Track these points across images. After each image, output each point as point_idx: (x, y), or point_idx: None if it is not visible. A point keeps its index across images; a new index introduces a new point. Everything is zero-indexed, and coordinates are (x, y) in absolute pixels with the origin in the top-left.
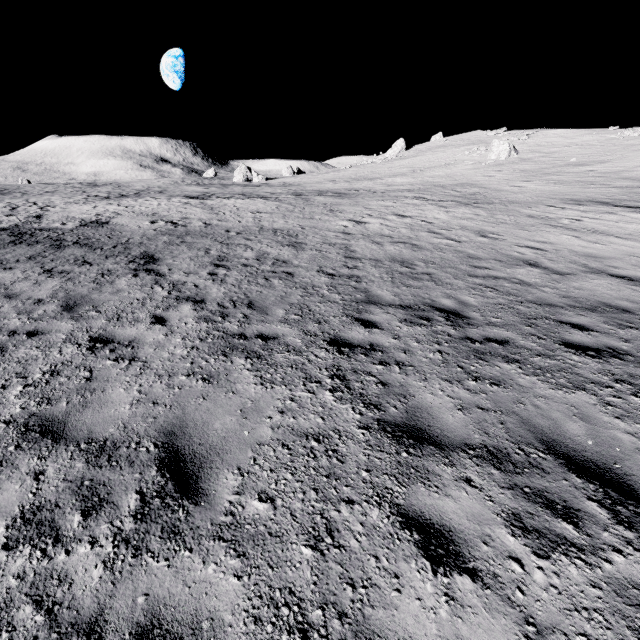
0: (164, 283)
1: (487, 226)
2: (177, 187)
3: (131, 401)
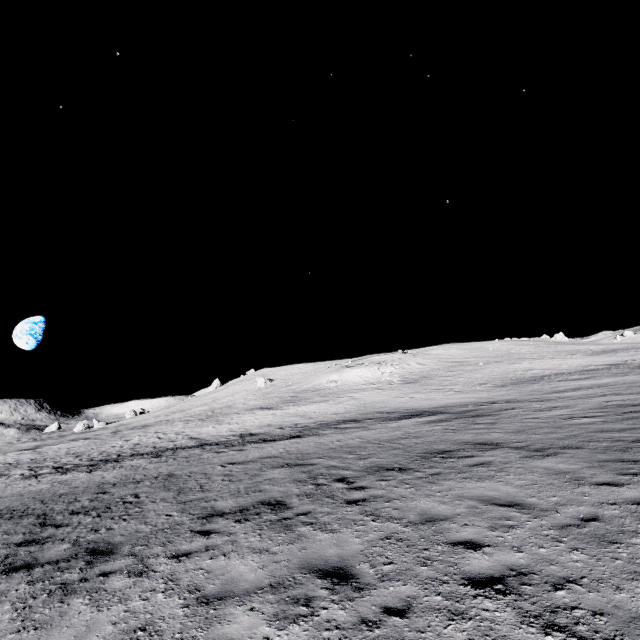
0: (7, 475)
1: (188, 429)
2: (12, 446)
3: (1, 484)
